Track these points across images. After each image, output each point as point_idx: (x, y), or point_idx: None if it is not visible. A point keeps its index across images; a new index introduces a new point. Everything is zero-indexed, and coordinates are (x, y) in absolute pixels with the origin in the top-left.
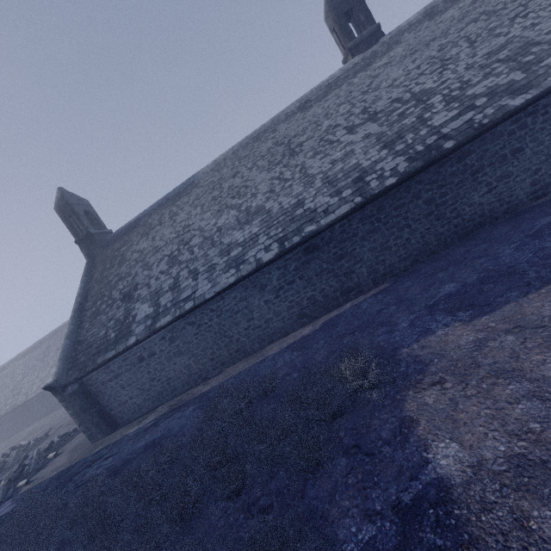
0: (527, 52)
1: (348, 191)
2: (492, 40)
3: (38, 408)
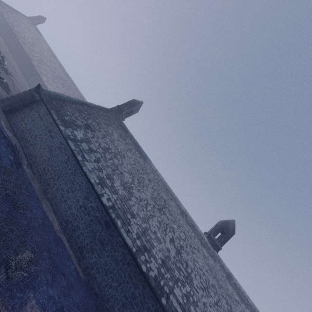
0: None
1: (139, 243)
2: None
3: (28, 69)
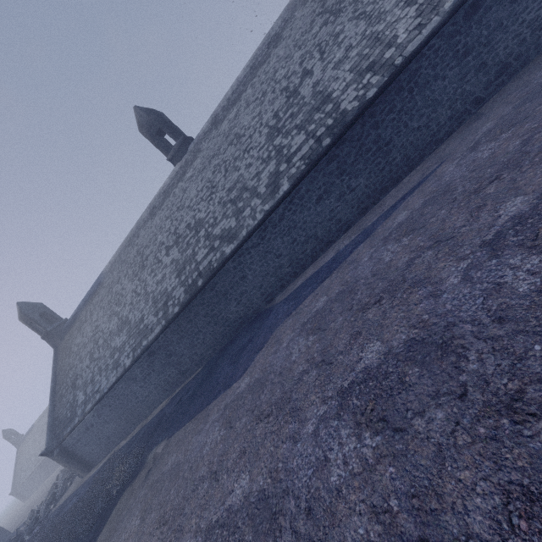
0: (241, 197)
1: (161, 313)
2: (233, 174)
3: None
